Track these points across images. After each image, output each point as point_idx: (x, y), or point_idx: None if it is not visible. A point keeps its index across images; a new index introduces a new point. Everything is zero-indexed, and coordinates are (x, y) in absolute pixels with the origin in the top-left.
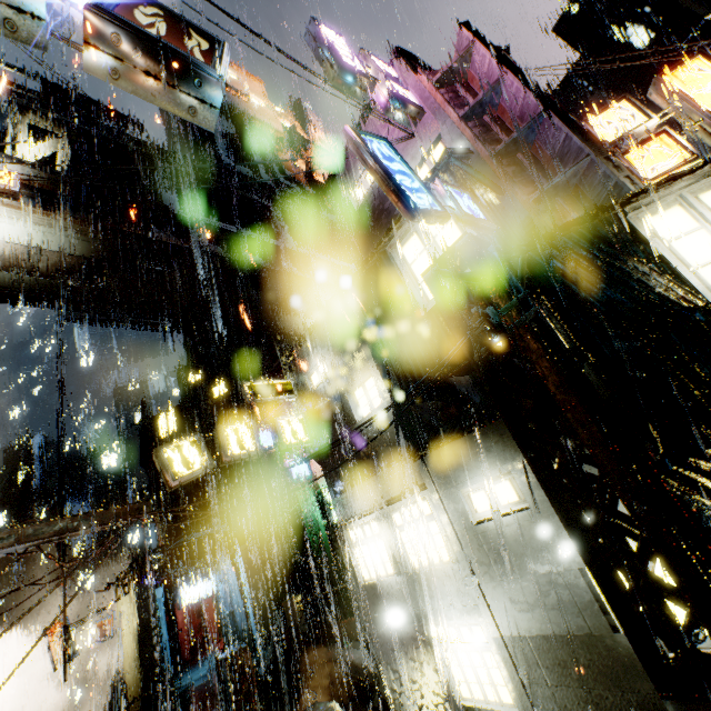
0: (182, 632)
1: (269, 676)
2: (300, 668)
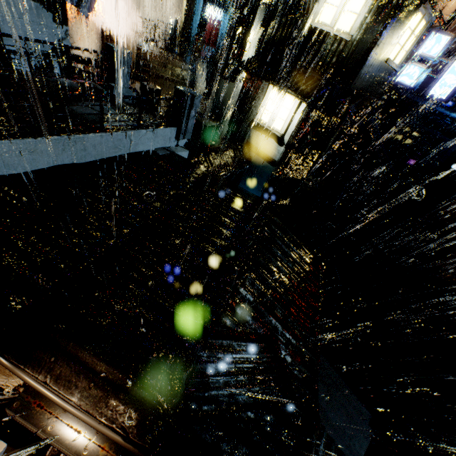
0: (208, 28)
1: (209, 56)
2: (217, 61)
